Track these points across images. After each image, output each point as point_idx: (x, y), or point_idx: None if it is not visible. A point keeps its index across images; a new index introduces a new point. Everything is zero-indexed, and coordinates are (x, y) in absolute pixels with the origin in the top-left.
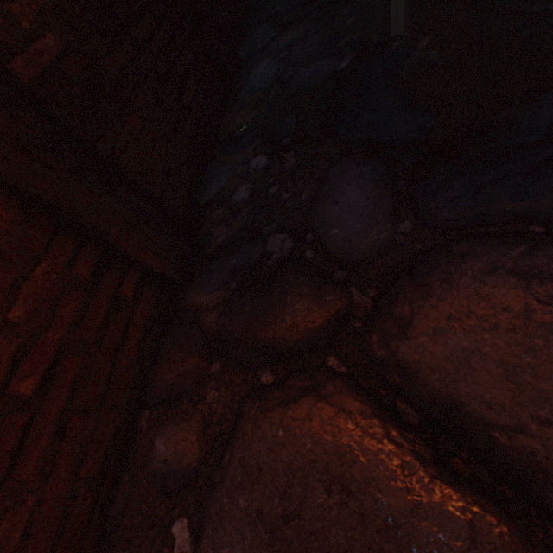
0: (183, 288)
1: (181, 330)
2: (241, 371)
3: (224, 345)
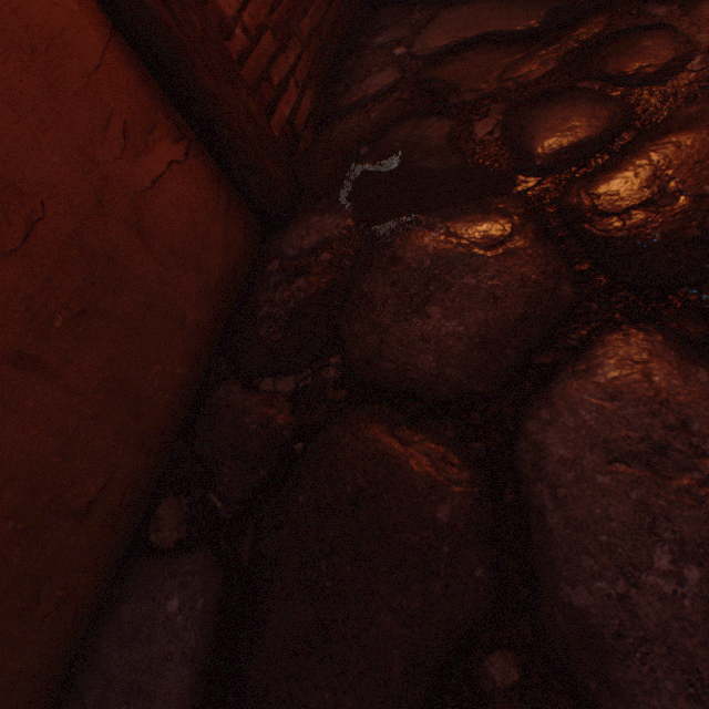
0: (382, 2)
1: (386, 9)
2: (438, 5)
3: (424, 2)
